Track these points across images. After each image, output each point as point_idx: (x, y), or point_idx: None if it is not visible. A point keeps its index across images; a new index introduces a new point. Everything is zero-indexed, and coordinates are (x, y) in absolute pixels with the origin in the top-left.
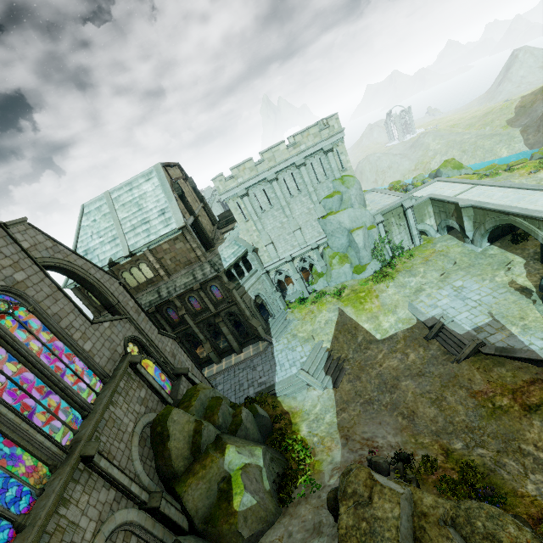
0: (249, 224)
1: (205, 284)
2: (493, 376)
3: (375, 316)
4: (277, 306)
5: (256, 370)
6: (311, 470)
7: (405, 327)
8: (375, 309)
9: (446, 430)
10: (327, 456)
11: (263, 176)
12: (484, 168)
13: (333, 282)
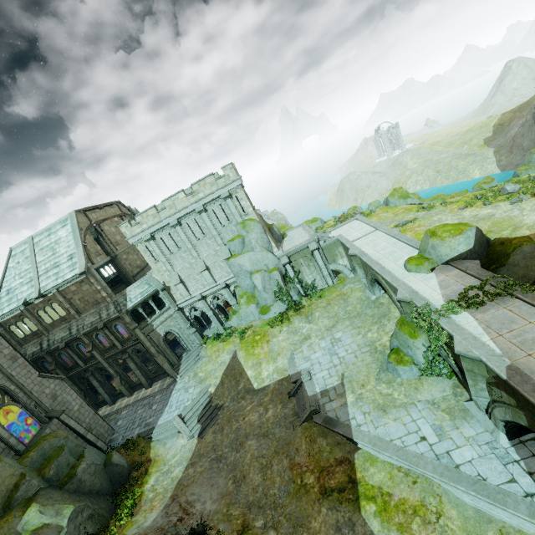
0: (160, 265)
1: (110, 323)
2: (315, 448)
3: (259, 363)
4: (194, 341)
5: (151, 408)
6: (118, 532)
7: (278, 379)
8: (262, 355)
9: (260, 502)
10: (144, 517)
11: (166, 221)
12: (430, 198)
13: (243, 321)
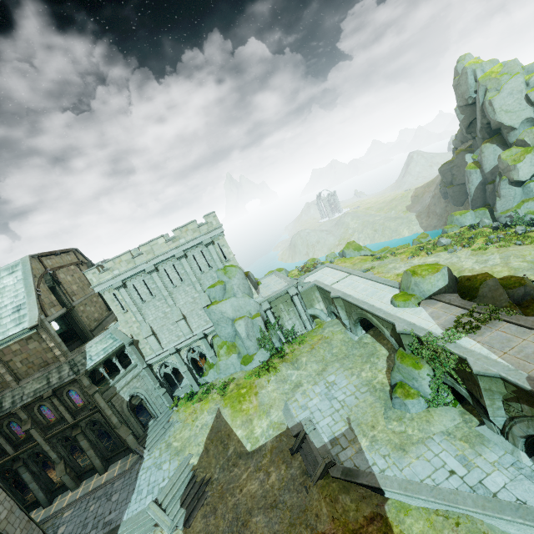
0: (129, 315)
1: (61, 389)
2: (338, 509)
3: (250, 420)
4: (163, 404)
5: (111, 500)
6: None
7: (275, 435)
8: (252, 410)
9: None
10: None
11: (141, 267)
12: (379, 250)
13: (222, 374)
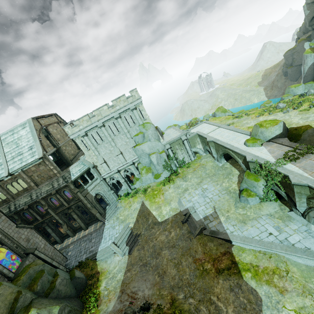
0: (90, 152)
1: (60, 190)
2: (207, 249)
3: (160, 207)
4: (113, 198)
5: (91, 241)
6: None
7: (174, 214)
8: (161, 202)
9: (178, 285)
10: (106, 306)
11: (95, 124)
12: (238, 112)
13: (143, 184)
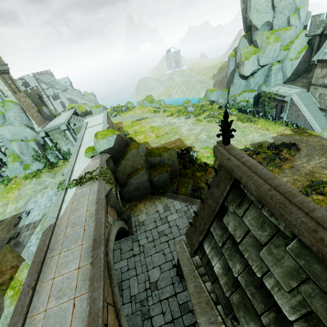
0: None
1: None
2: (4, 260)
3: (7, 204)
4: None
5: None
6: None
7: (14, 214)
8: (12, 198)
9: None
10: None
11: None
12: (164, 105)
13: (13, 173)
